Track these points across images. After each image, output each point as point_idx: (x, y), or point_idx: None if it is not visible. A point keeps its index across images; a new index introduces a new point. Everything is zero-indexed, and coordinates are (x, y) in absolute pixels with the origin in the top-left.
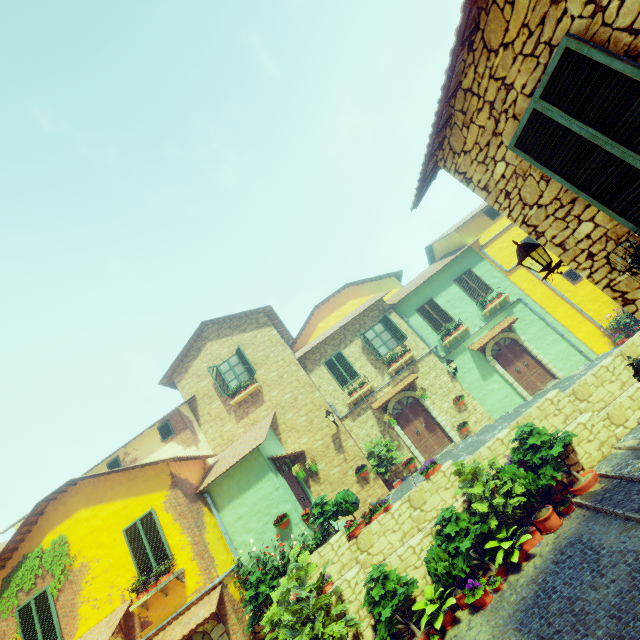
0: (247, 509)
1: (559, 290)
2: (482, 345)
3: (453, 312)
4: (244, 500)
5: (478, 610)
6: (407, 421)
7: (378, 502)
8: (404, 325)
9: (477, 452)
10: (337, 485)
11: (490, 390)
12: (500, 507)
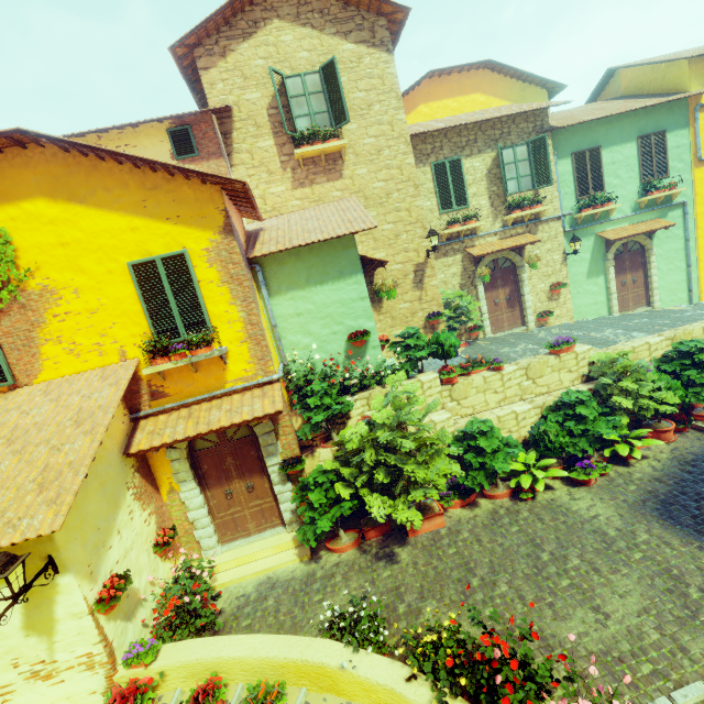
0: (313, 308)
1: None
2: (621, 237)
3: (610, 180)
4: (312, 295)
5: (579, 485)
6: (492, 286)
7: (483, 358)
8: (552, 166)
9: (616, 348)
10: (399, 322)
11: (586, 291)
12: (636, 408)
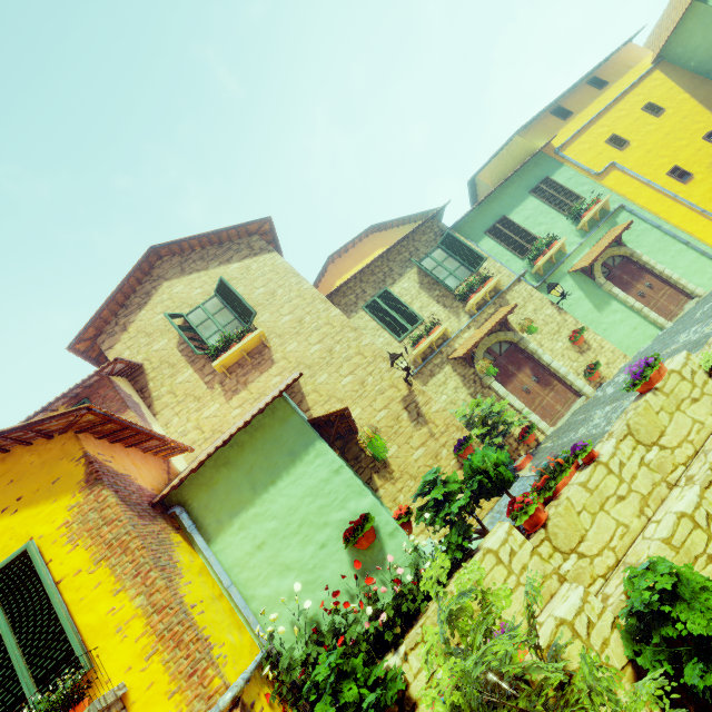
0: (275, 524)
1: (669, 191)
2: (594, 258)
3: (537, 230)
4: (266, 506)
5: None
6: (507, 376)
7: (557, 456)
8: (475, 248)
9: None
10: None
11: (611, 323)
12: None
